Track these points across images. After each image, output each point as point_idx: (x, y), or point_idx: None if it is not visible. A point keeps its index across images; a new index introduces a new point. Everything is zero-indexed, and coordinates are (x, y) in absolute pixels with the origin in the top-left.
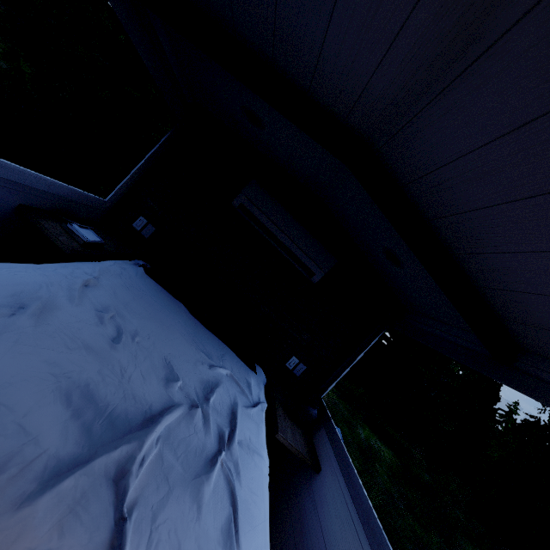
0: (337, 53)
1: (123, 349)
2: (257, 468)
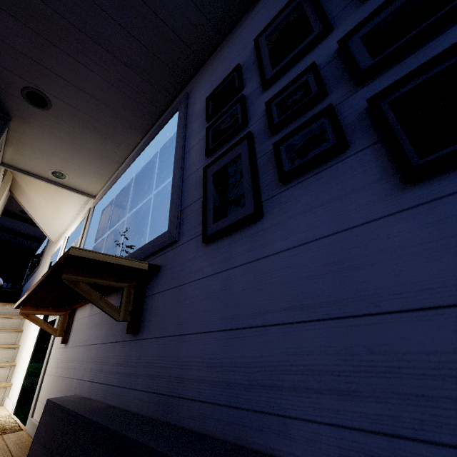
0: None
1: None
2: None
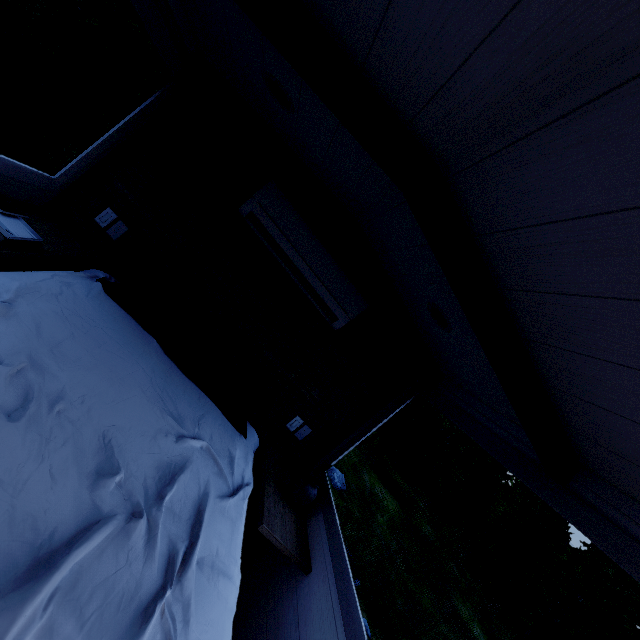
0: (419, 3)
1: (25, 429)
2: (219, 601)
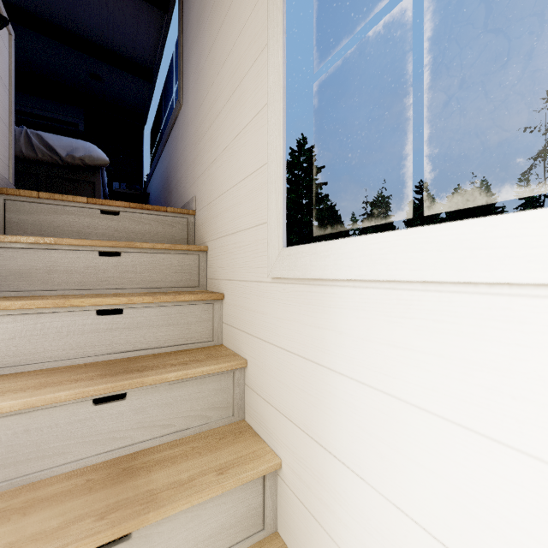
0: None
1: None
2: None
